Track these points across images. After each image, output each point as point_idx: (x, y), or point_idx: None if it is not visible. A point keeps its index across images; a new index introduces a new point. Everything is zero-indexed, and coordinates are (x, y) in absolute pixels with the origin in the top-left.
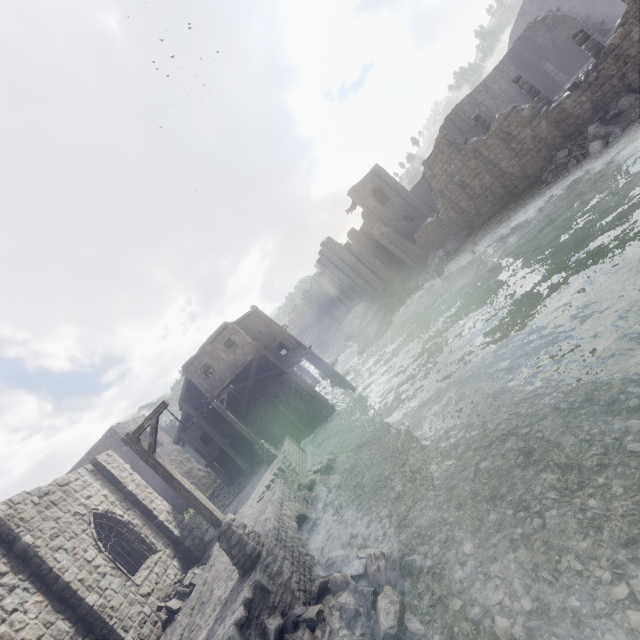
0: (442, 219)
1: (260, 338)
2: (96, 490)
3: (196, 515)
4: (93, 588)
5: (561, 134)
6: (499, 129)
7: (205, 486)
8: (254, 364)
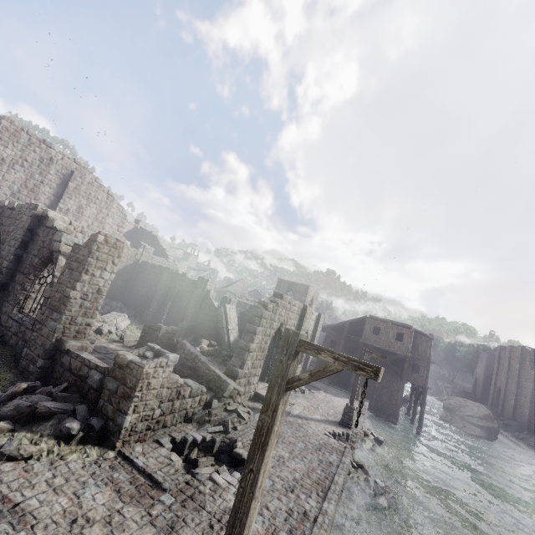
0: None
1: (413, 350)
2: (312, 324)
3: None
4: None
5: None
6: None
7: None
8: (396, 356)
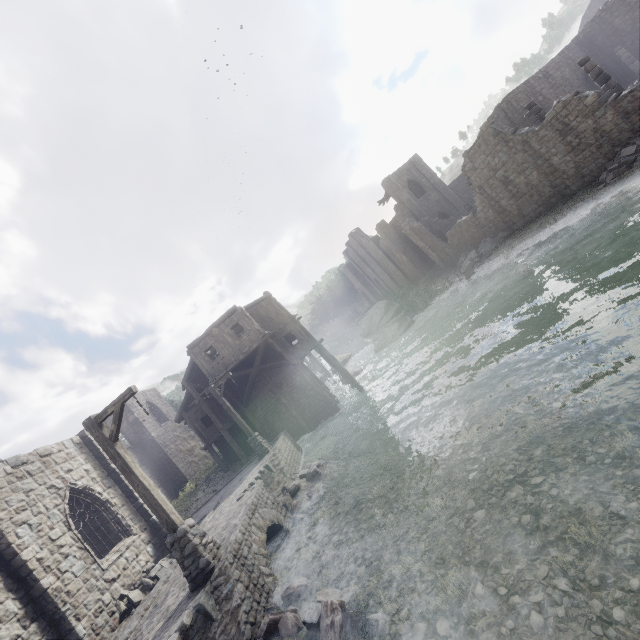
0: (479, 218)
1: (270, 326)
2: (78, 464)
3: (190, 495)
4: (51, 569)
5: (630, 127)
6: (555, 119)
7: (205, 466)
8: (260, 352)
